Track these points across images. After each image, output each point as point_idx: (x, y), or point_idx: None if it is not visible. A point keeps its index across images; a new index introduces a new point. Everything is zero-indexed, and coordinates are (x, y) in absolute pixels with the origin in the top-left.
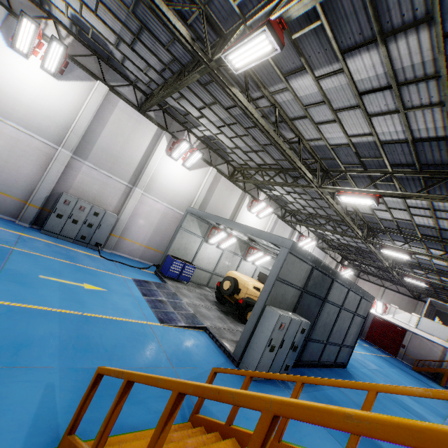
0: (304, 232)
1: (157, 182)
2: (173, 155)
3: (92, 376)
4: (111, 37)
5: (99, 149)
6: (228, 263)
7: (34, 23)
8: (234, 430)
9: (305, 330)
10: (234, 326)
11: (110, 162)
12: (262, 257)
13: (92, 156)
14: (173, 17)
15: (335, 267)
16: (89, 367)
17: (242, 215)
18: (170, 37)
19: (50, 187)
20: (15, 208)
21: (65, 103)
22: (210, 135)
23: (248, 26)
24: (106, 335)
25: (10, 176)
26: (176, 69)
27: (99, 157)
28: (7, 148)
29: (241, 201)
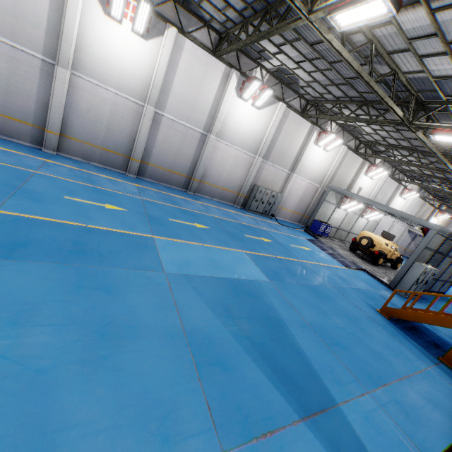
0: (408, 185)
1: (305, 166)
2: (319, 144)
3: (358, 291)
4: (308, 79)
5: (275, 151)
6: (349, 220)
7: (261, 82)
8: (431, 311)
9: (434, 274)
10: (373, 268)
11: (280, 158)
12: (377, 215)
13: (271, 157)
14: (398, 109)
15: (431, 212)
16: (354, 288)
17: (359, 179)
18: (369, 91)
19: (250, 183)
20: (233, 198)
21: (261, 125)
22: (352, 124)
23: (447, 106)
24: (341, 275)
25: (232, 180)
26: (357, 99)
27: (275, 157)
28: (232, 163)
29: (360, 168)
